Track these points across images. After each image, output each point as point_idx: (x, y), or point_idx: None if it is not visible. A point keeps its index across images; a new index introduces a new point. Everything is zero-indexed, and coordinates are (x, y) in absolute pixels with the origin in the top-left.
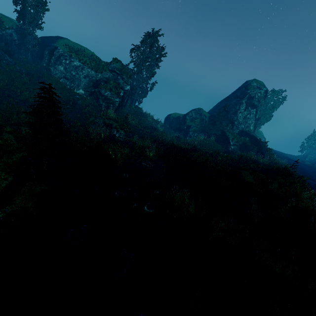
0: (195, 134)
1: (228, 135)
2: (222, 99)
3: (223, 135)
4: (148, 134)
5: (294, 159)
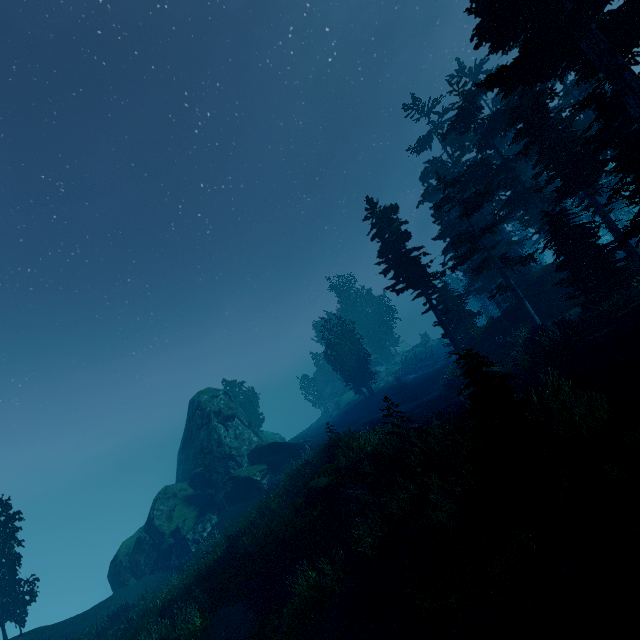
0: (198, 528)
1: (243, 474)
2: (180, 447)
3: (238, 481)
4: (135, 622)
5: (324, 422)
